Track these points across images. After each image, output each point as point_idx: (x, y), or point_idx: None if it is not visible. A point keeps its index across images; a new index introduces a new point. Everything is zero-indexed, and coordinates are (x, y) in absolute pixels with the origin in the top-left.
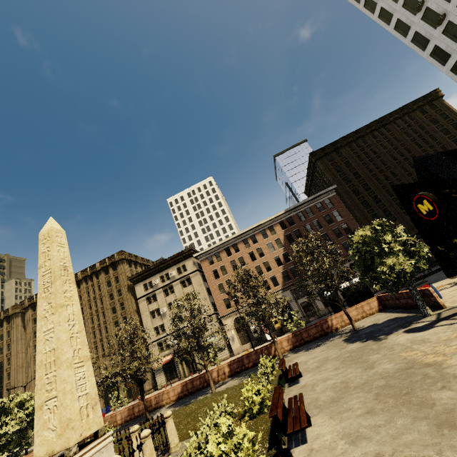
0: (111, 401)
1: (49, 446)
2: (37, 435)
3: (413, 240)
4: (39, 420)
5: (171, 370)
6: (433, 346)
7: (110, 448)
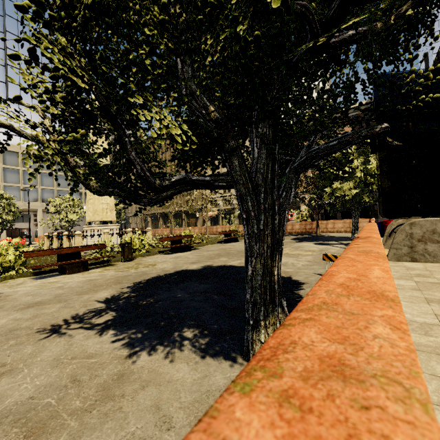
0: (169, 224)
1: (90, 218)
2: (87, 212)
3: (378, 171)
4: (87, 207)
5: (215, 221)
6: (289, 250)
7: (117, 230)
